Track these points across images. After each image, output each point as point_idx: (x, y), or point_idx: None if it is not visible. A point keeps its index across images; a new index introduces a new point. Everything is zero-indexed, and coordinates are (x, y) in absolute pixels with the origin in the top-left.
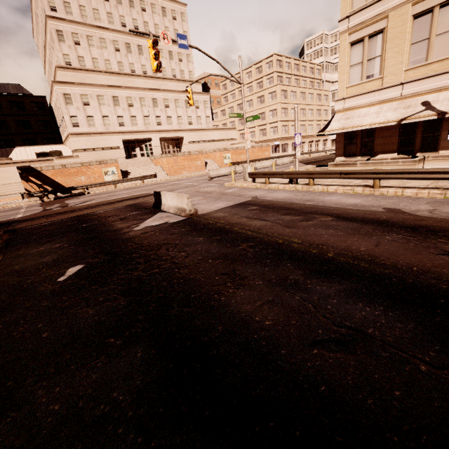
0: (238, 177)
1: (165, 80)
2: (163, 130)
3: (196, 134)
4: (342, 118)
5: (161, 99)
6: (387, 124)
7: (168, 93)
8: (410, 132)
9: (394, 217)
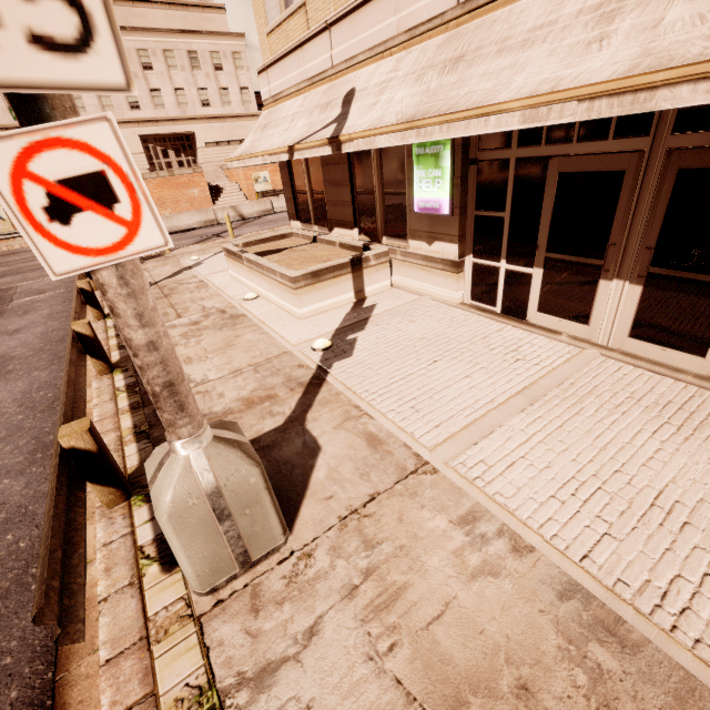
0: (177, 242)
1: (139, 4)
2: (146, 119)
3: (222, 126)
4: (262, 124)
5: (130, 51)
6: (280, 157)
7: (146, 36)
8: (367, 177)
9: None
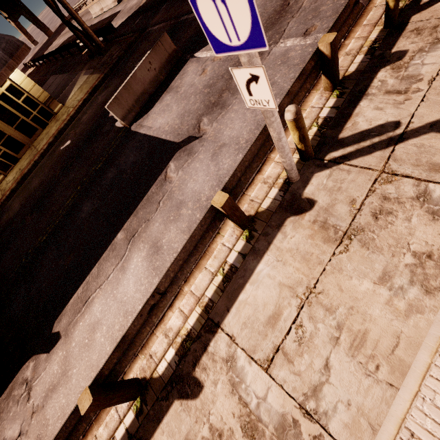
0: None
1: None
2: None
3: None
4: None
5: None
6: None
7: None
8: None
9: (36, 329)
